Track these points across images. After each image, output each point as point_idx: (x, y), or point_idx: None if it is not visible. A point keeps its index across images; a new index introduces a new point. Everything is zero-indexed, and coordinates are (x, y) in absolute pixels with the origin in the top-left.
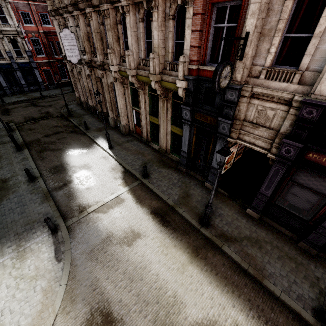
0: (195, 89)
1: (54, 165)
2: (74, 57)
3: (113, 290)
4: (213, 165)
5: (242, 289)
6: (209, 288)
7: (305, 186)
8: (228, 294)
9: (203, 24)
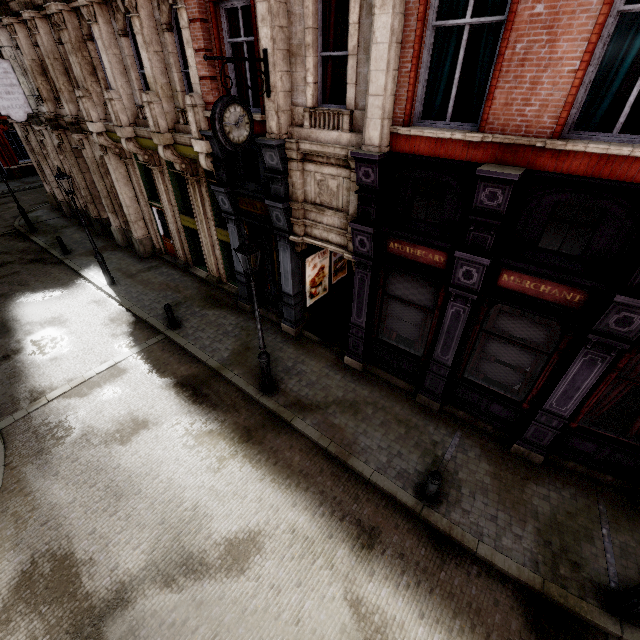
0: (228, 155)
1: None
2: (17, 110)
3: (81, 518)
4: (285, 290)
5: (314, 478)
6: (258, 485)
7: (403, 300)
8: (290, 489)
9: (210, 38)
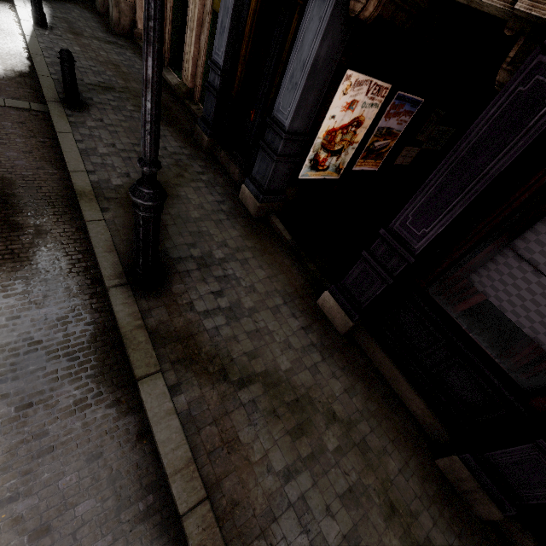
0: None
1: None
2: None
3: None
4: (277, 113)
5: None
6: None
7: None
8: None
9: None
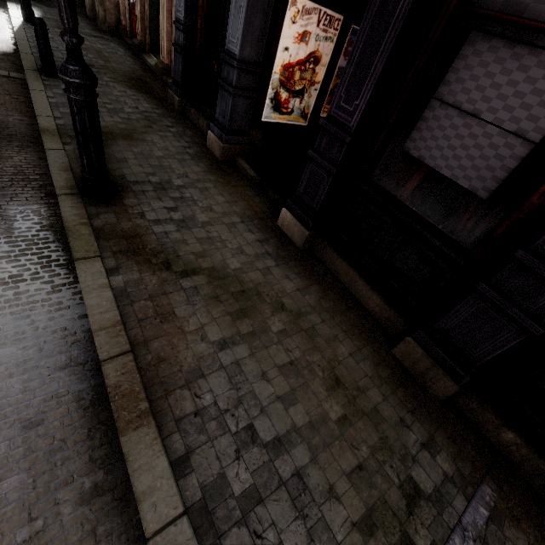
0: None
1: None
2: None
3: None
4: (229, 45)
5: None
6: None
7: (532, 18)
8: None
9: None
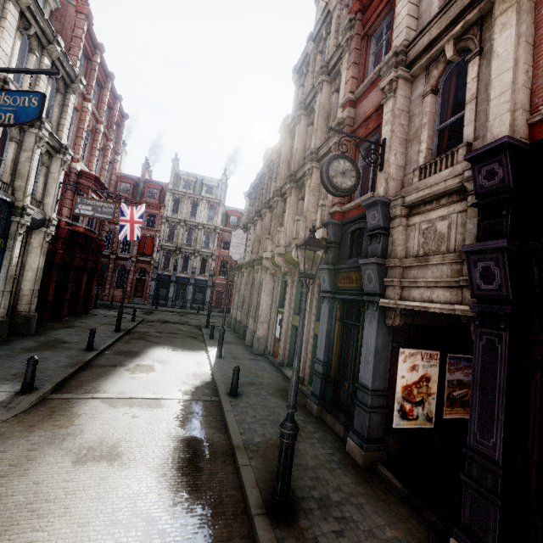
0: (339, 241)
1: (130, 349)
2: (237, 255)
3: None
4: (361, 379)
5: None
6: None
7: None
8: None
9: None
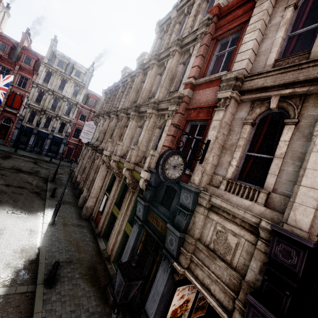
0: (157, 185)
1: None
2: (86, 139)
3: None
4: (147, 309)
5: None
6: None
7: None
8: None
9: (177, 132)
